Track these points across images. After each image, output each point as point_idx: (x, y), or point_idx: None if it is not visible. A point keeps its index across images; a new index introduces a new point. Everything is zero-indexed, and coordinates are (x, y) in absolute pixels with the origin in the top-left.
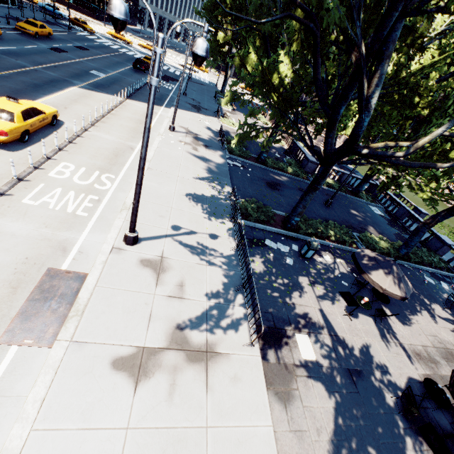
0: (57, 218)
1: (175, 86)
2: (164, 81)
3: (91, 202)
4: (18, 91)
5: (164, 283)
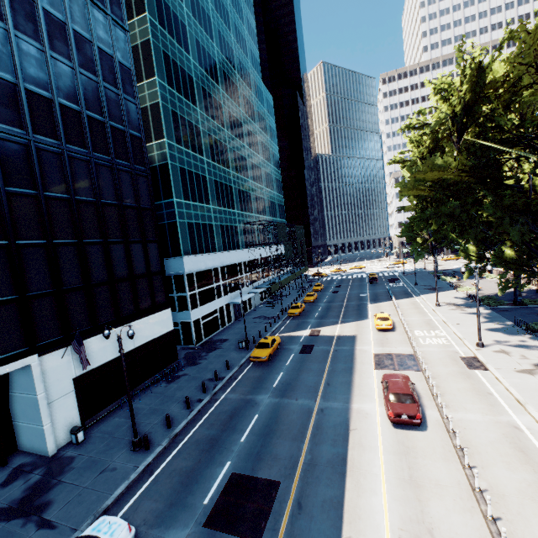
0: (440, 346)
1: (402, 282)
2: (393, 283)
3: (444, 340)
4: (358, 313)
5: (513, 356)
